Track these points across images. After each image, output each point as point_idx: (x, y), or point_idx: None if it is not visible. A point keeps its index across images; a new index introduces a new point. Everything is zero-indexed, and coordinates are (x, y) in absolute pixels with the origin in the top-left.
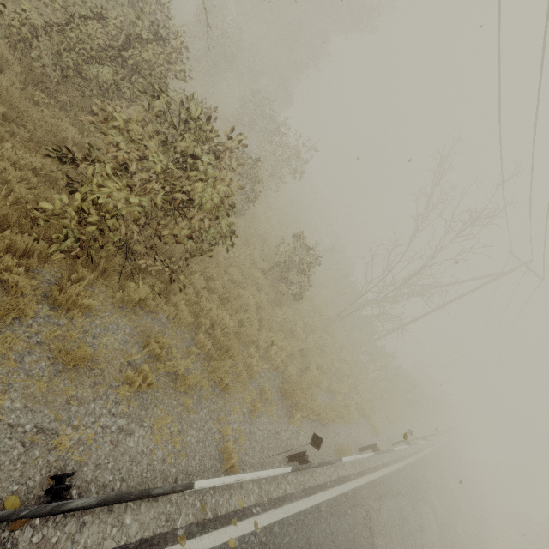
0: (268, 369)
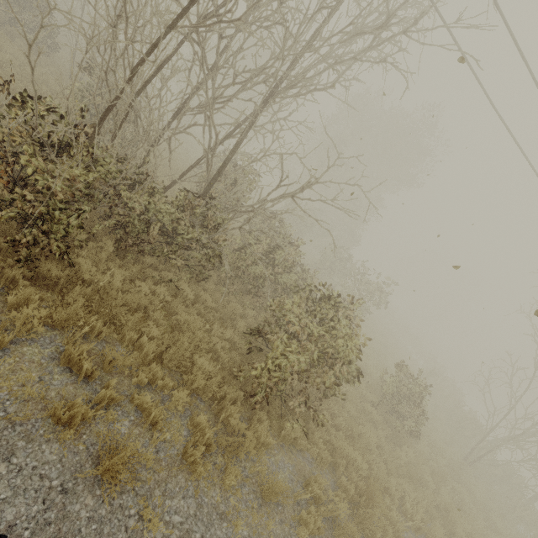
0: (409, 528)
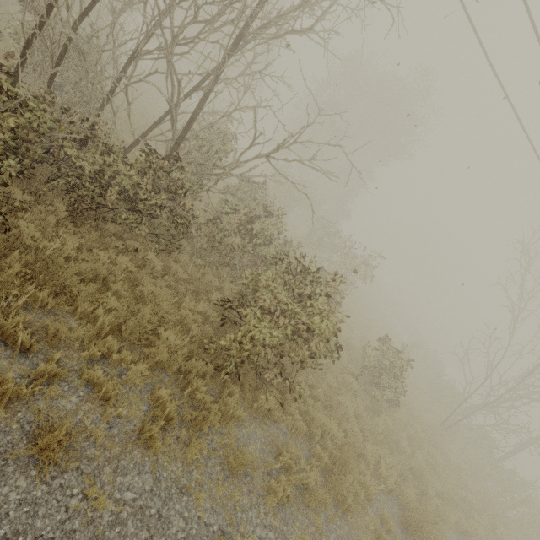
0: (382, 491)
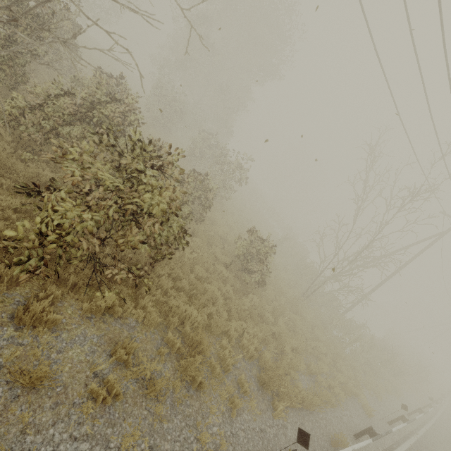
0: (243, 358)
